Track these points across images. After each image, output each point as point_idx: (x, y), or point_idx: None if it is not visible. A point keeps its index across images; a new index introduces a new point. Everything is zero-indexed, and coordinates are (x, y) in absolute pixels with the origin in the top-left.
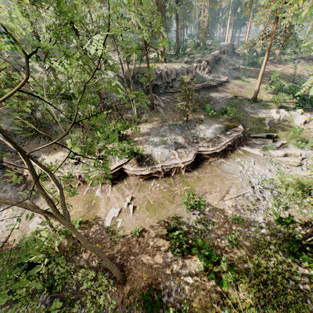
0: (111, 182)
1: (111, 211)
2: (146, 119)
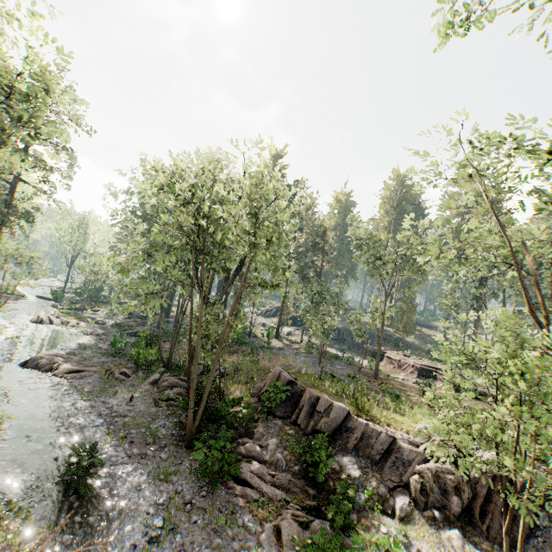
0: (418, 375)
1: (401, 376)
2: None
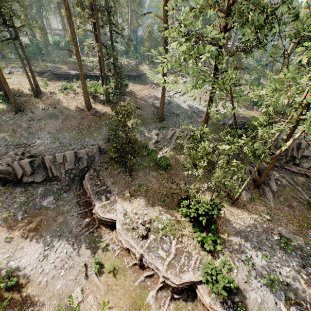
0: (172, 293)
1: None
2: (245, 201)
